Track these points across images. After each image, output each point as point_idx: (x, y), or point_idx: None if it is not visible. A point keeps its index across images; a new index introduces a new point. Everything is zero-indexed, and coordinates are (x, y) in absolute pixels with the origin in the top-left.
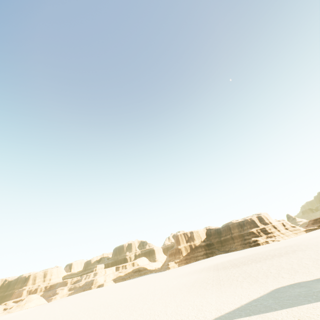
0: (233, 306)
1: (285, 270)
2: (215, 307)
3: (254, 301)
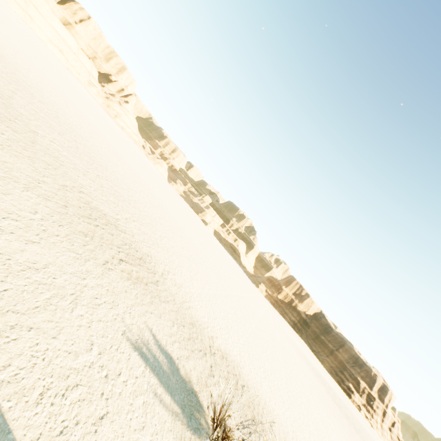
0: None
1: None
2: None
3: None
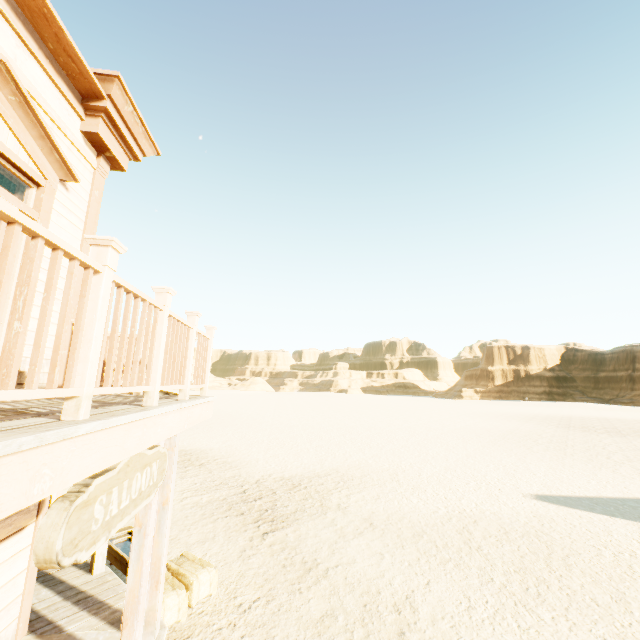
0: (580, 492)
1: None
2: (541, 480)
3: (635, 500)
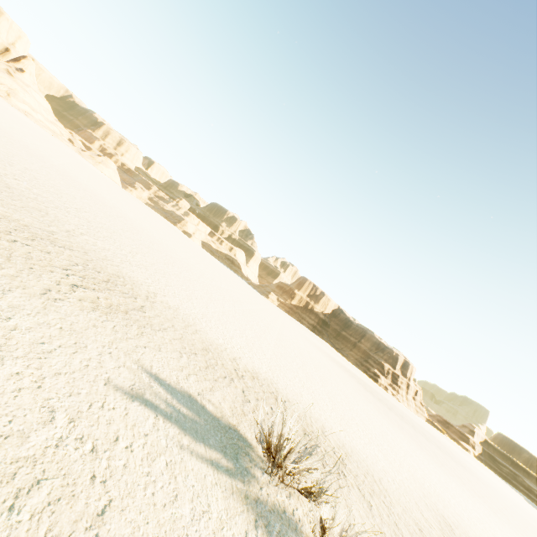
0: None
1: (516, 525)
2: (501, 533)
3: None
